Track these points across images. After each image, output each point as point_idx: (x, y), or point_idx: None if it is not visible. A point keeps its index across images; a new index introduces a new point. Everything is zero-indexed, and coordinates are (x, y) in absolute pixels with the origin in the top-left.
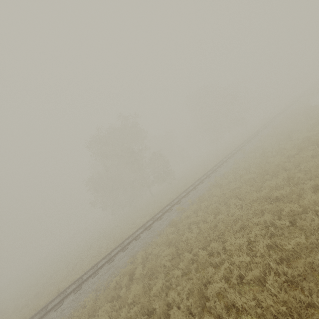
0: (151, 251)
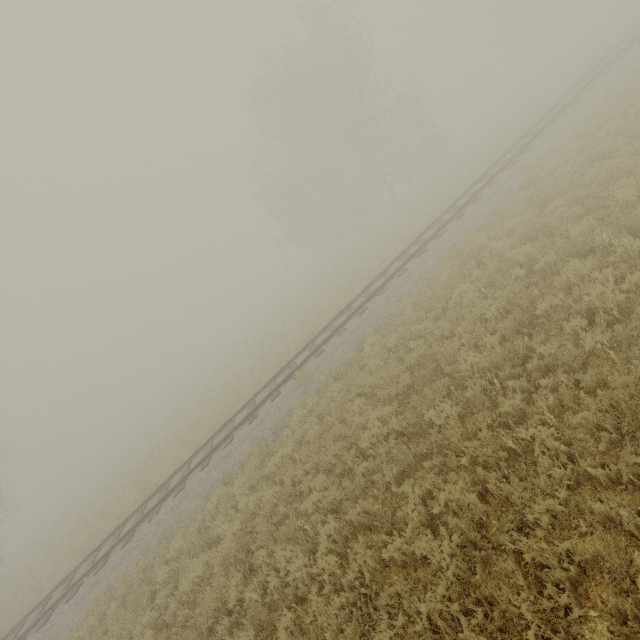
0: (491, 234)
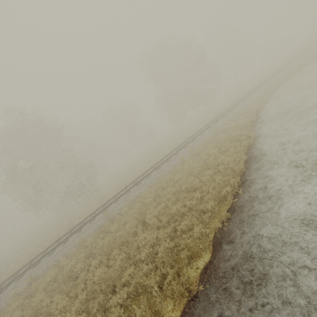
0: None
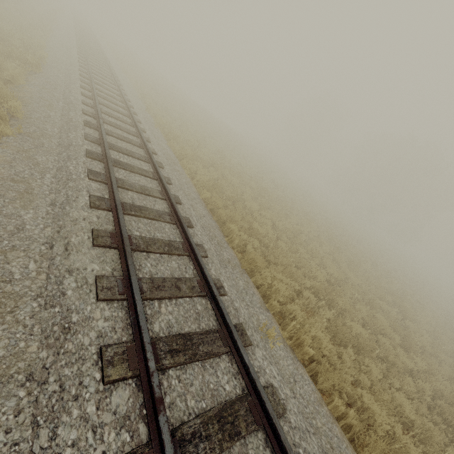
0: None
